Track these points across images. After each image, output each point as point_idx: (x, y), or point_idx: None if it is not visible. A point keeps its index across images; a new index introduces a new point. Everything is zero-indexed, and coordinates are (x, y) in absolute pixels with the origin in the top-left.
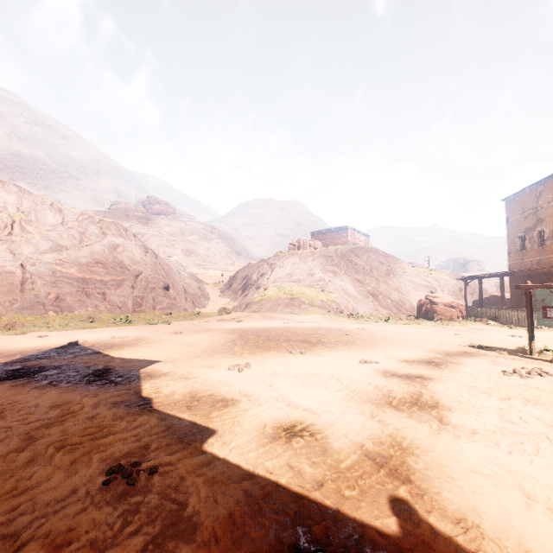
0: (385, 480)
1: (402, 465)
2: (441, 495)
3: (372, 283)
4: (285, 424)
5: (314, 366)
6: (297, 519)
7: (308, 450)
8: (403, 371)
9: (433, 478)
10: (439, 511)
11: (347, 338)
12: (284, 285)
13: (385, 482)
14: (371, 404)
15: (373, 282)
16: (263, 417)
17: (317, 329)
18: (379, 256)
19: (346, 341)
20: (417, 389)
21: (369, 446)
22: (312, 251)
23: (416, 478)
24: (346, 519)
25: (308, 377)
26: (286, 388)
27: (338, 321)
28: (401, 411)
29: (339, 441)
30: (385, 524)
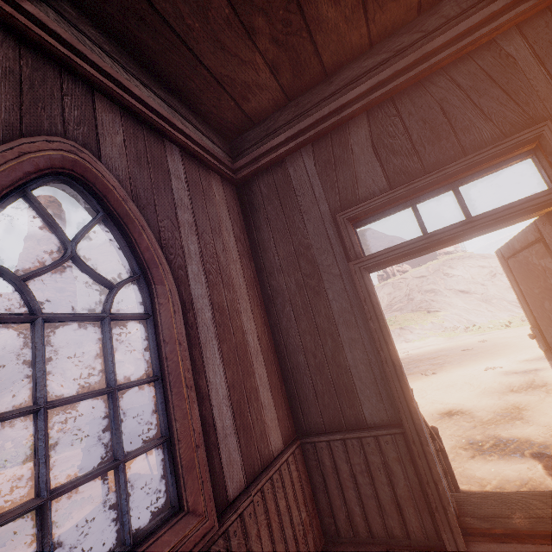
0: (508, 421)
1: (518, 414)
2: (539, 420)
3: (479, 290)
4: (444, 412)
5: (449, 380)
6: (467, 437)
7: (463, 418)
8: (521, 368)
9: (536, 416)
10: (536, 424)
11: (470, 353)
12: (388, 317)
13: (508, 421)
14: (497, 393)
15: (479, 288)
16: (429, 411)
17: (438, 351)
18: (476, 260)
19: (469, 356)
20: (531, 378)
21: (498, 411)
22: (402, 276)
23: (526, 417)
24: (489, 433)
25: (447, 387)
26: (435, 396)
27: (456, 339)
28: (519, 393)
29: (479, 412)
30: (508, 431)
